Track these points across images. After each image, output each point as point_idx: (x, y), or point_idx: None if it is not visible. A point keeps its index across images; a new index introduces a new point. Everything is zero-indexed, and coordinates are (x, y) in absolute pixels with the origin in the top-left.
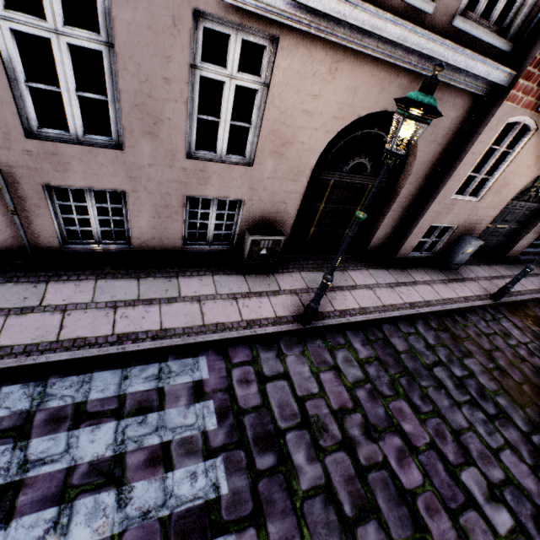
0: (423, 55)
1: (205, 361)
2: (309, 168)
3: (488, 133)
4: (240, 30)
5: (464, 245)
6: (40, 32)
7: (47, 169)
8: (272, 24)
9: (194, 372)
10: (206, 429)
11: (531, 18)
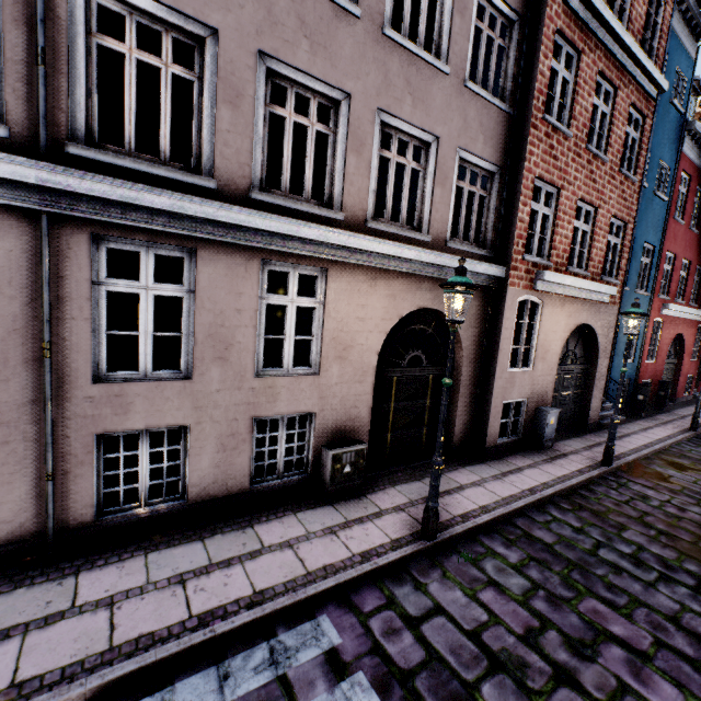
0: (436, 266)
1: (328, 621)
2: (372, 367)
3: (509, 311)
4: (296, 268)
5: (544, 417)
6: (132, 290)
7: (106, 414)
8: (321, 261)
9: (319, 639)
10: None
11: (495, 236)
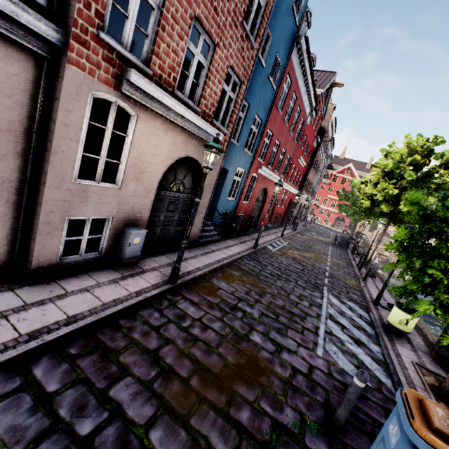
0: None
1: None
2: None
3: (73, 102)
4: None
5: (128, 236)
6: None
7: None
8: None
9: None
10: None
11: None
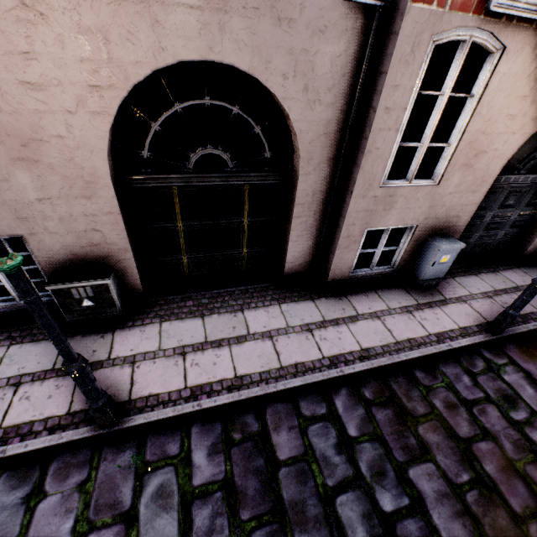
0: None
1: None
2: (102, 175)
3: (403, 69)
4: None
5: (433, 253)
6: None
7: None
8: None
9: None
10: None
11: None
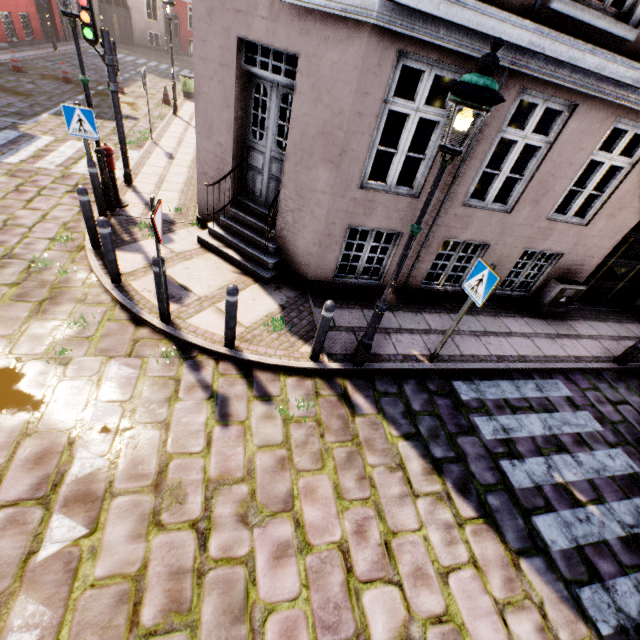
0: None
1: (561, 383)
2: (627, 228)
3: None
4: (636, 128)
5: None
6: (515, 138)
7: (456, 227)
8: None
9: (559, 390)
10: (596, 429)
11: None
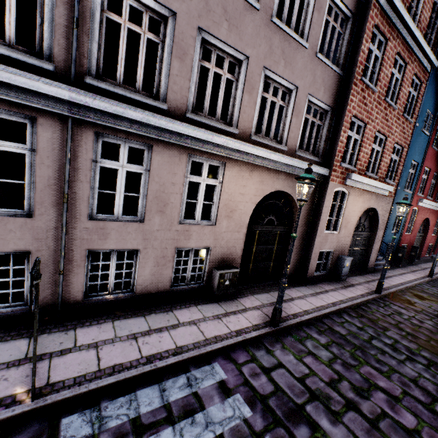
0: (288, 165)
1: (218, 366)
2: (246, 223)
3: (329, 196)
4: (208, 161)
5: (343, 261)
6: (114, 167)
7: (94, 238)
8: (222, 157)
9: (214, 375)
10: (245, 416)
11: (324, 150)
